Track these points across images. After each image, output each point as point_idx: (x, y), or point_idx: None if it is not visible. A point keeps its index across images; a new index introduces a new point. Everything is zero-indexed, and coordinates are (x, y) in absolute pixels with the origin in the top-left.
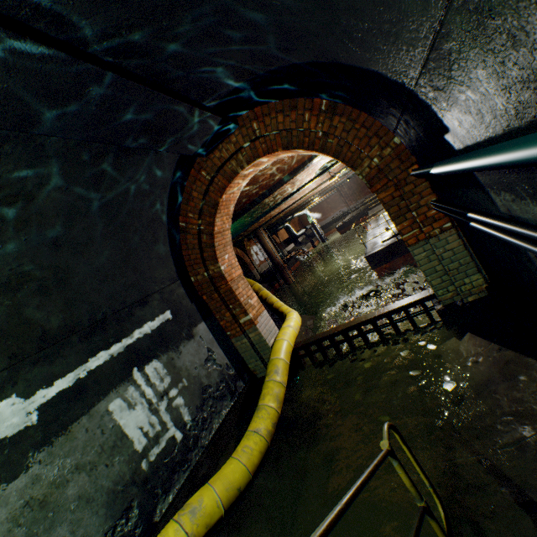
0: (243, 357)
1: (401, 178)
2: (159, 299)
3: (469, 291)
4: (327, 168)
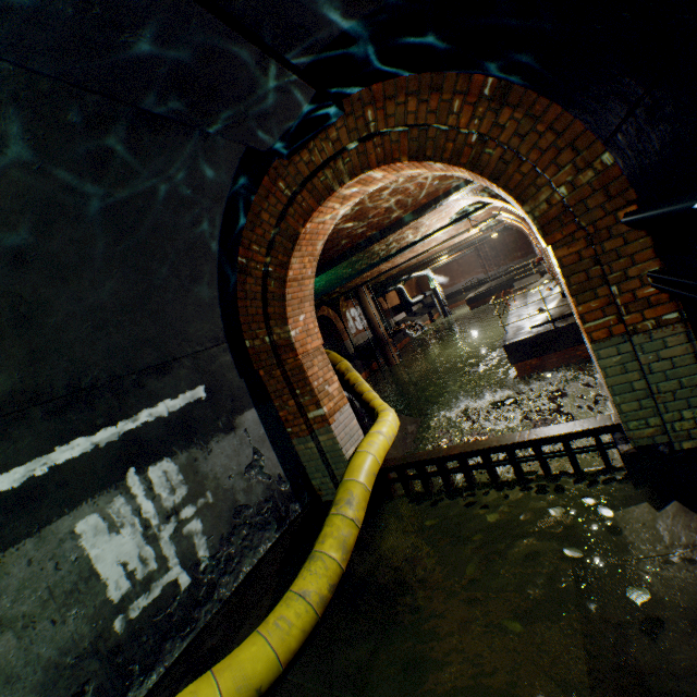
0: (306, 467)
1: (602, 225)
2: (190, 366)
3: (687, 432)
4: (468, 213)
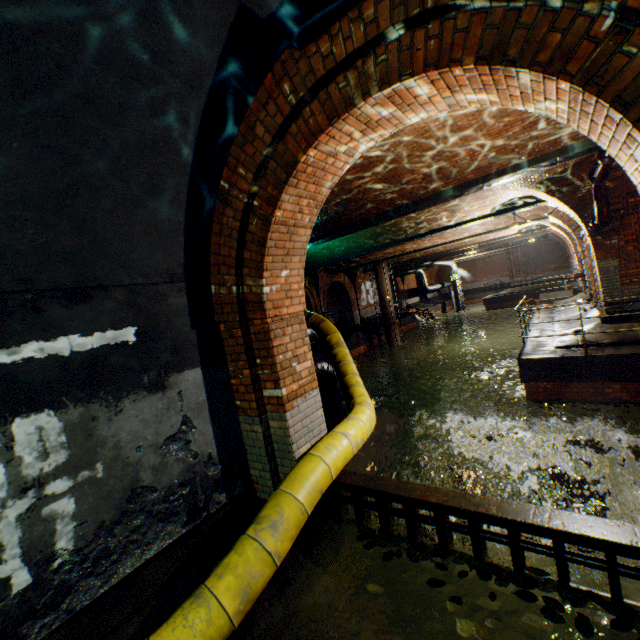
0: (247, 451)
1: None
2: (123, 300)
3: None
4: (514, 207)
